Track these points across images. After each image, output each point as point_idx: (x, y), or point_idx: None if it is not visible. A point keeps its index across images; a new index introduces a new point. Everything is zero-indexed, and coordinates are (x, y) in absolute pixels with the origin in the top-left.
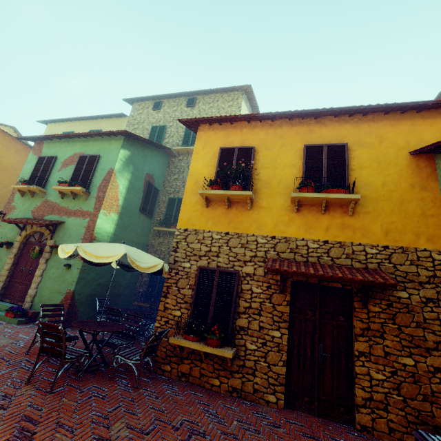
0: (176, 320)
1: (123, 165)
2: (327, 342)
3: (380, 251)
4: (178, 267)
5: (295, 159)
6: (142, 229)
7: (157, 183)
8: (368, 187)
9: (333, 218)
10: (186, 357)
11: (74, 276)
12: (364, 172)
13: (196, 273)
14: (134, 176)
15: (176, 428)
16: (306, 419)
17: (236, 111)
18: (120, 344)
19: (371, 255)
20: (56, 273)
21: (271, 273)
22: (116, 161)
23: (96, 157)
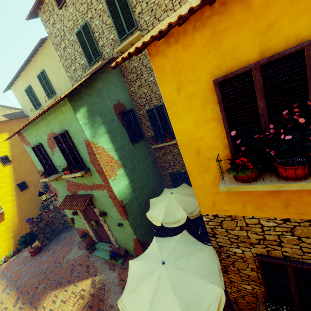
0: (249, 292)
1: (90, 125)
2: None
3: None
4: (226, 251)
5: None
6: (144, 152)
7: (127, 104)
8: None
9: None
10: None
11: (129, 230)
12: None
13: (254, 259)
14: (107, 123)
15: None
16: None
17: None
18: None
19: None
20: (117, 228)
21: None
22: (82, 131)
23: (64, 134)
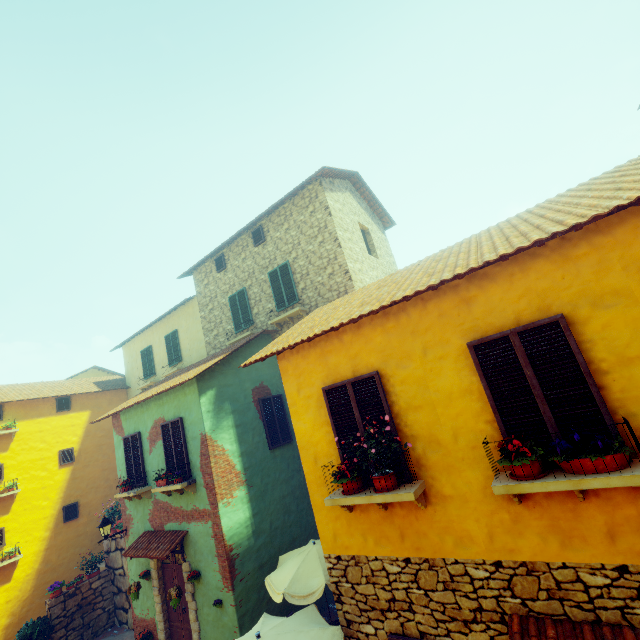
0: None
1: (214, 414)
2: None
3: None
4: (357, 634)
5: (462, 376)
6: (287, 467)
7: (273, 387)
8: None
9: (614, 507)
10: None
11: (232, 618)
12: (639, 372)
13: None
14: (238, 412)
15: None
16: None
17: (325, 218)
18: None
19: None
20: (211, 614)
21: None
22: (202, 421)
23: (178, 422)
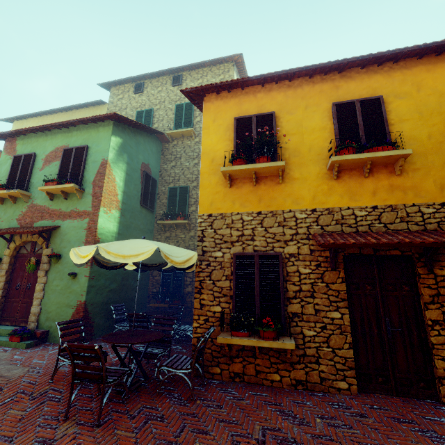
0: (217, 317)
1: (117, 154)
2: (393, 315)
3: (437, 210)
4: (208, 258)
5: (323, 121)
6: (146, 224)
7: (154, 173)
8: (412, 141)
9: (379, 181)
10: (236, 355)
11: (82, 285)
12: (406, 126)
13: (231, 262)
14: (130, 167)
15: (261, 441)
16: (387, 401)
17: None
18: (158, 353)
19: (428, 215)
20: (61, 284)
21: (318, 250)
22: (108, 150)
23: (83, 148)
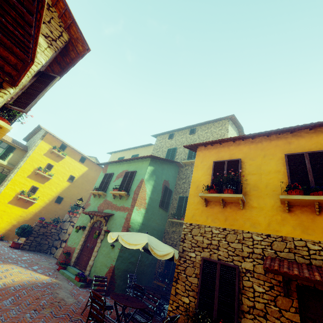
0: (185, 307)
1: (149, 176)
2: None
3: None
4: (185, 256)
5: (278, 166)
6: (161, 219)
7: (171, 186)
8: None
9: None
10: None
11: (115, 254)
12: None
13: (200, 263)
14: (156, 182)
15: None
16: None
17: (225, 133)
18: (141, 321)
19: None
20: (106, 250)
21: (272, 273)
22: (145, 174)
23: (134, 172)
